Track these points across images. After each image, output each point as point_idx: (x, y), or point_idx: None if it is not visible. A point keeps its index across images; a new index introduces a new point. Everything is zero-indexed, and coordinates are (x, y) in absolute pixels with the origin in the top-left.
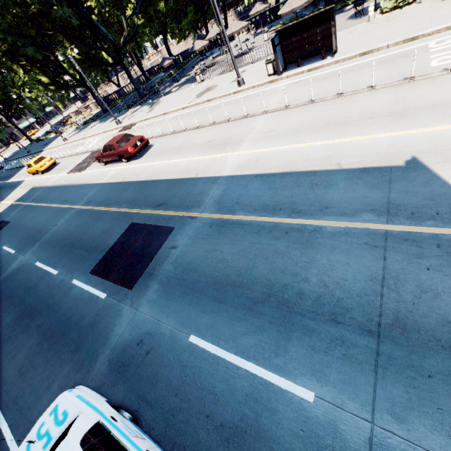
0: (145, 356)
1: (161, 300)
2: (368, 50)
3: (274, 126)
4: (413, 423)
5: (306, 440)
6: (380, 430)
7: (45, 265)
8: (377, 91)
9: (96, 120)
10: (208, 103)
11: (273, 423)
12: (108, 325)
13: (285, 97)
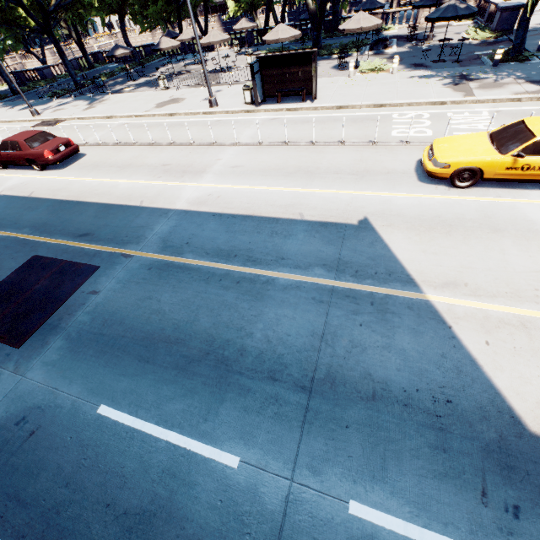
0: (27, 438)
1: (64, 361)
2: (344, 105)
3: (243, 162)
4: (327, 474)
5: (223, 510)
6: (298, 486)
7: None
8: (346, 148)
9: None
10: (171, 117)
11: (190, 499)
12: None
13: (259, 132)
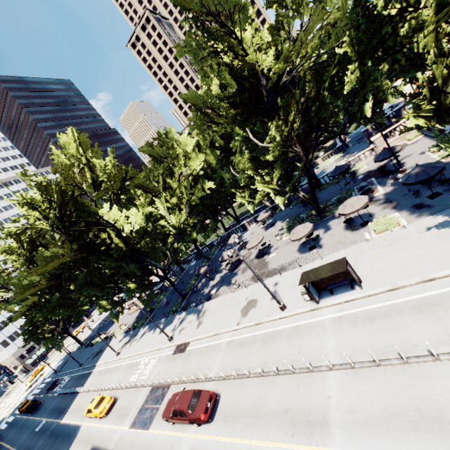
0: None
1: None
2: (393, 287)
3: (354, 400)
4: None
5: None
6: None
7: None
8: (445, 364)
9: (145, 324)
10: (258, 327)
11: None
12: None
13: (348, 359)
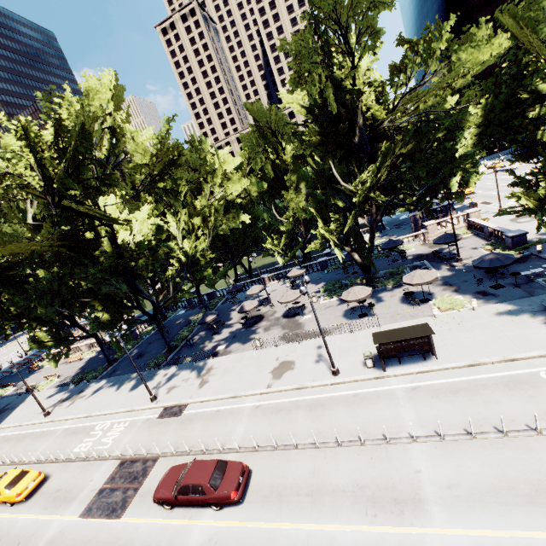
0: None
1: None
2: (474, 363)
3: (451, 474)
4: None
5: None
6: None
7: None
8: None
9: (99, 377)
10: (300, 392)
11: None
12: None
13: (440, 429)
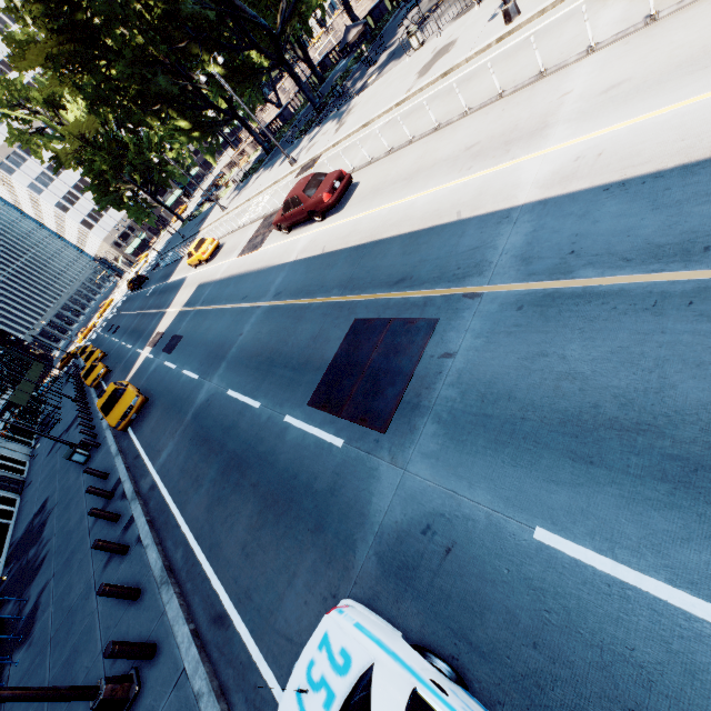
0: (444, 556)
1: (447, 454)
2: None
3: (625, 71)
4: None
5: None
6: None
7: (240, 394)
8: None
9: (259, 169)
10: (446, 78)
11: None
12: (360, 494)
13: None
